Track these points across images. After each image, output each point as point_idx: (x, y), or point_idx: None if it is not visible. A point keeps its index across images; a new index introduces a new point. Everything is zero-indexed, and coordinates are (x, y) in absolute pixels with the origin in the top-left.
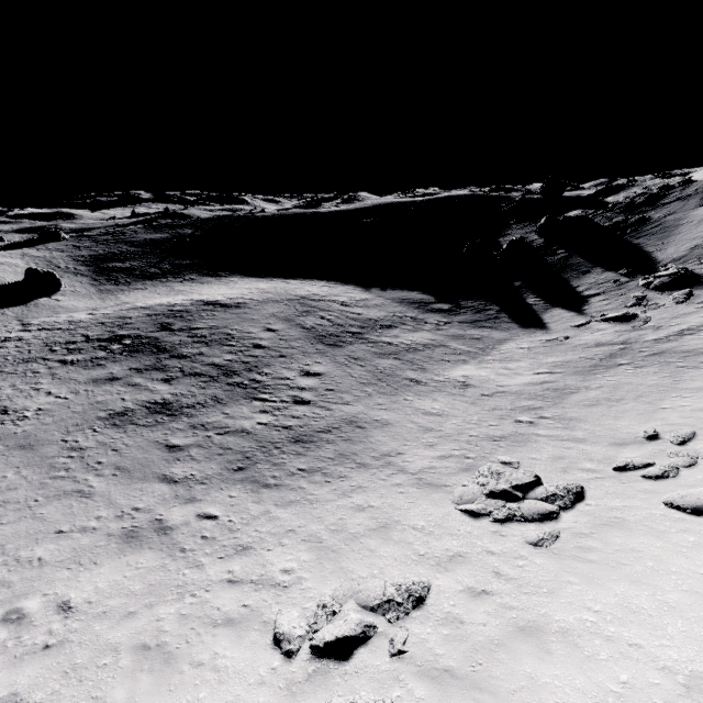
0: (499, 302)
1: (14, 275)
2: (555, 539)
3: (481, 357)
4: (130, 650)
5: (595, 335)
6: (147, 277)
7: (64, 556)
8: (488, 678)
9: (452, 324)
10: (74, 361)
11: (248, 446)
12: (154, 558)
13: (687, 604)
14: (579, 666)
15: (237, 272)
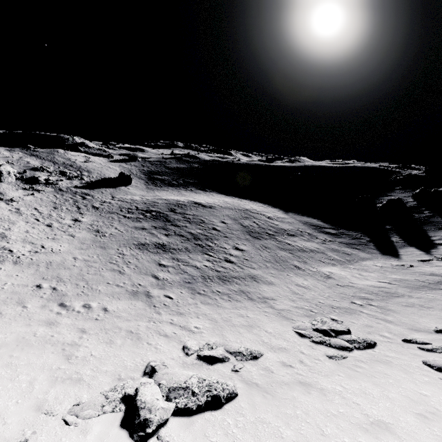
0: (371, 236)
1: (114, 174)
2: (342, 358)
3: (346, 265)
4: (125, 331)
5: (433, 268)
6: (170, 185)
7: (108, 292)
8: (273, 391)
9: (333, 242)
10: (129, 217)
11: (196, 274)
12: (142, 305)
13: (398, 399)
14: (321, 401)
15: (215, 190)
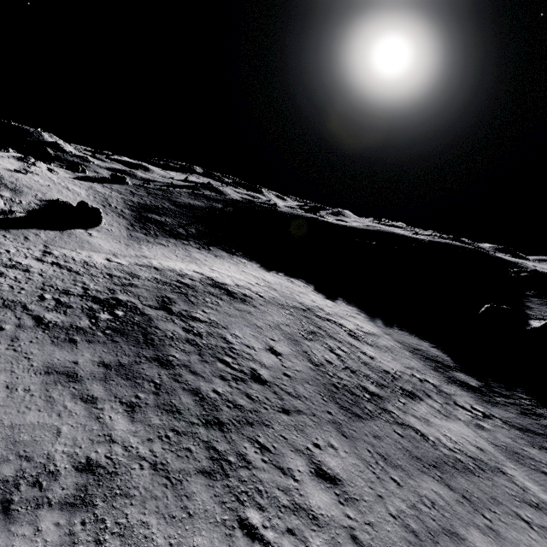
0: None
1: (72, 201)
2: None
3: None
4: None
5: None
6: (174, 235)
7: None
8: None
9: (494, 422)
10: (49, 324)
11: None
12: None
13: None
14: None
15: (248, 255)
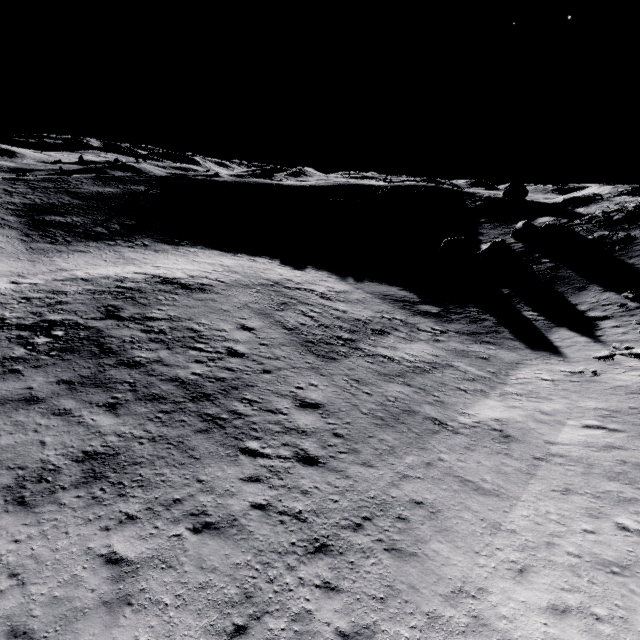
0: (492, 311)
1: None
2: None
3: (500, 387)
4: None
5: (632, 375)
6: (92, 237)
7: None
8: None
9: (448, 334)
10: None
11: (244, 563)
12: None
13: None
14: None
15: (197, 242)
